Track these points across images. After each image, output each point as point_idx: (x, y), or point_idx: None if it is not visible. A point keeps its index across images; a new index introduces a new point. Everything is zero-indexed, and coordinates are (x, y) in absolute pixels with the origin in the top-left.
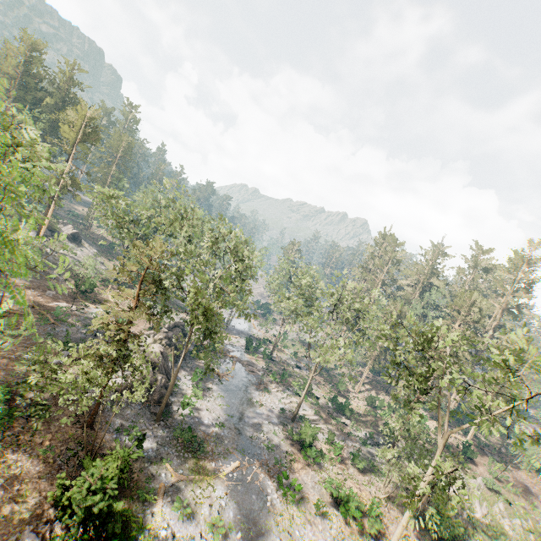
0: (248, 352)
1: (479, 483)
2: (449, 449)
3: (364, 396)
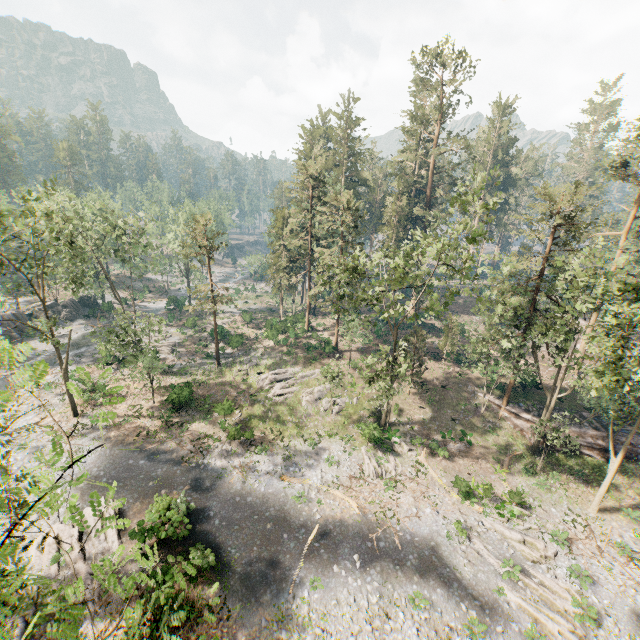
0: (168, 308)
1: (316, 372)
2: (310, 349)
3: None
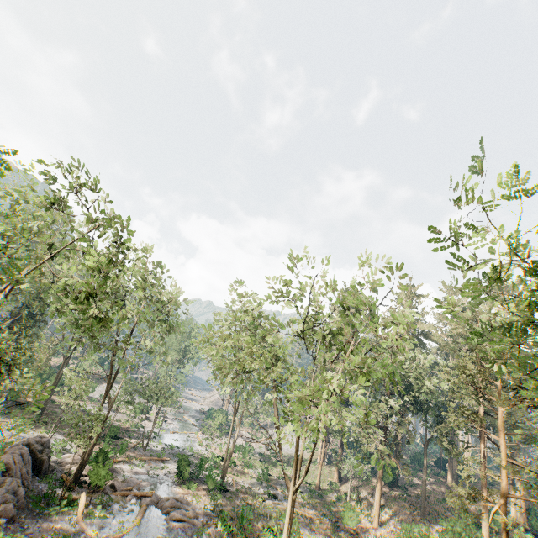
0: (179, 481)
1: None
2: None
3: (392, 531)
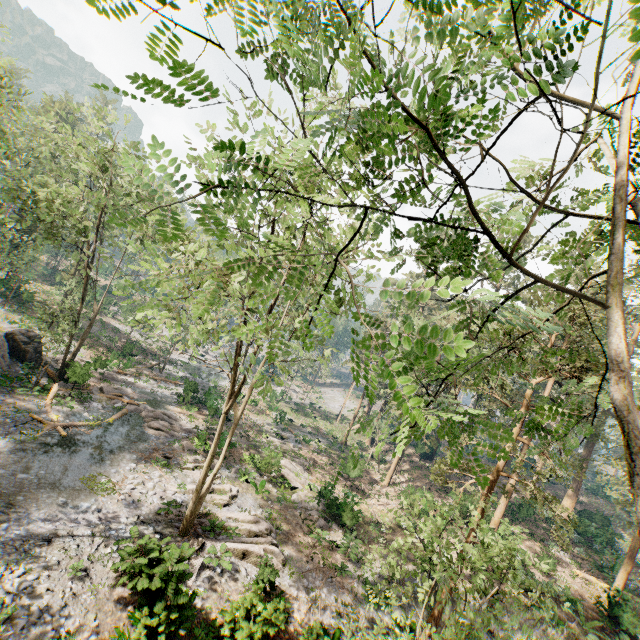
0: (181, 403)
1: None
2: (577, 608)
3: (400, 492)
